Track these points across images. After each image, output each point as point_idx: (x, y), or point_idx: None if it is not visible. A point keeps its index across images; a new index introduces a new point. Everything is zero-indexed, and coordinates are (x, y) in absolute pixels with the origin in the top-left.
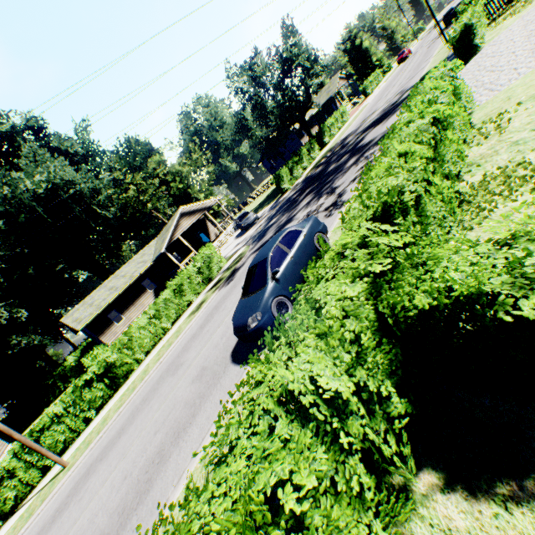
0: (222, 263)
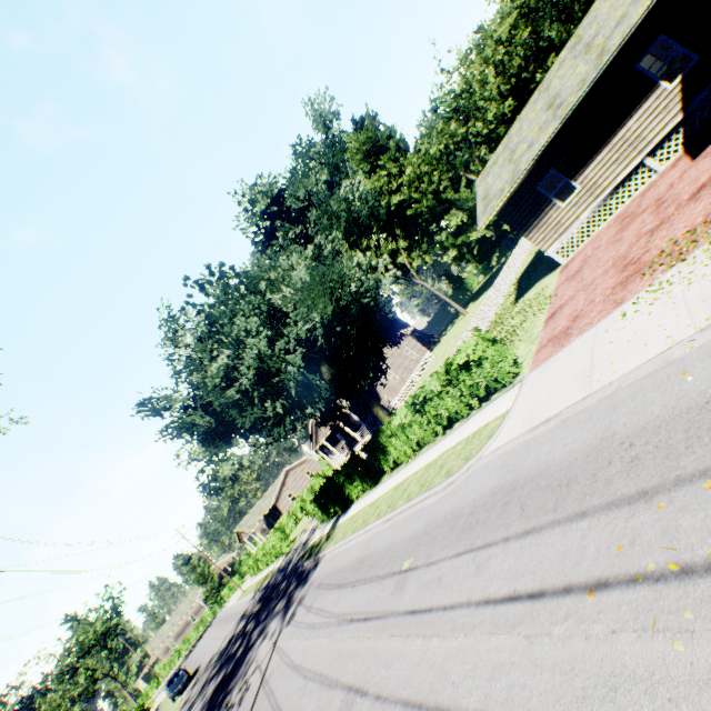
0: (298, 537)
